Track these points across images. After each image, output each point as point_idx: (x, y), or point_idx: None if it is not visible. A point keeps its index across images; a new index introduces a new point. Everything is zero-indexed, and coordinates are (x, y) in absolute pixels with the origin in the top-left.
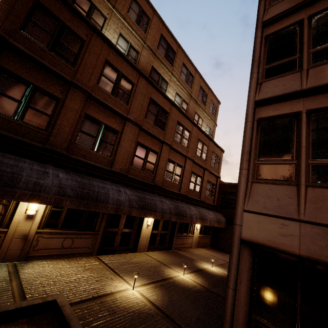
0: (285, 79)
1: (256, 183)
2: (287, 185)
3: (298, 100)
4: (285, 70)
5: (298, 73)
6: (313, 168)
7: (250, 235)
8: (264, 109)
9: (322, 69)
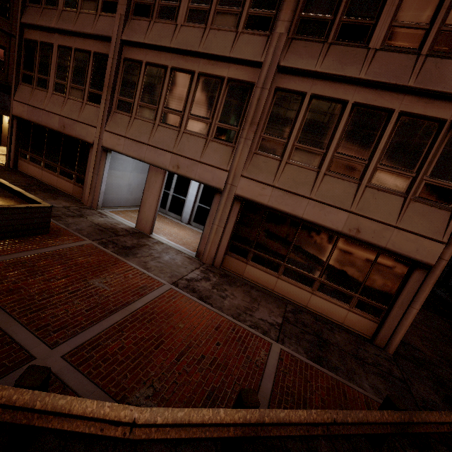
0: (35, 10)
1: (22, 85)
2: (30, 87)
3: (39, 32)
4: (37, 2)
5: (40, 9)
6: (38, 79)
7: (15, 112)
8: (27, 32)
9: (46, 12)
